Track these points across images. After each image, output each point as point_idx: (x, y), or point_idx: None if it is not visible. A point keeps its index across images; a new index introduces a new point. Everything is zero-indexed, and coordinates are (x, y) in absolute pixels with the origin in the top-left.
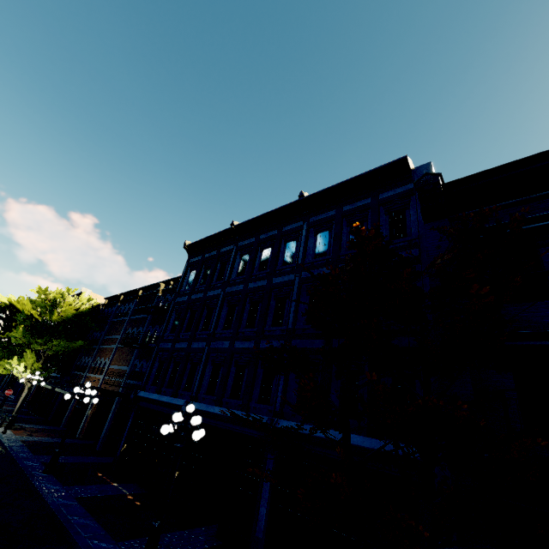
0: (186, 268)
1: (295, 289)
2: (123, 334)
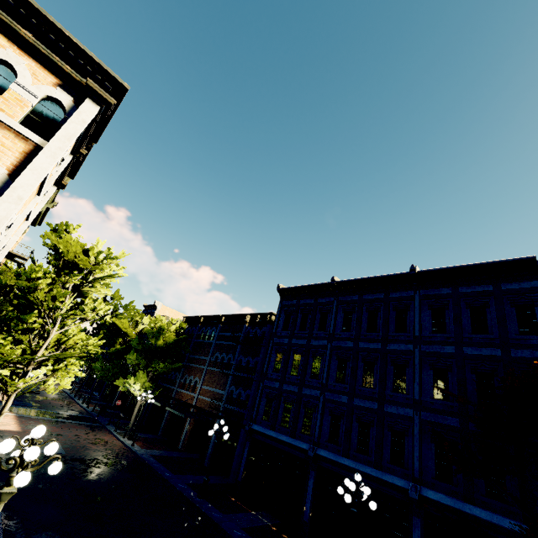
0: (280, 310)
1: (416, 361)
2: (212, 357)
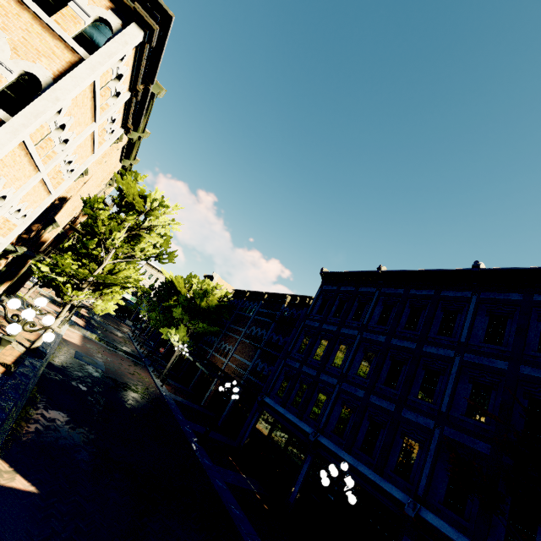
0: (319, 294)
1: (454, 369)
2: (247, 330)
